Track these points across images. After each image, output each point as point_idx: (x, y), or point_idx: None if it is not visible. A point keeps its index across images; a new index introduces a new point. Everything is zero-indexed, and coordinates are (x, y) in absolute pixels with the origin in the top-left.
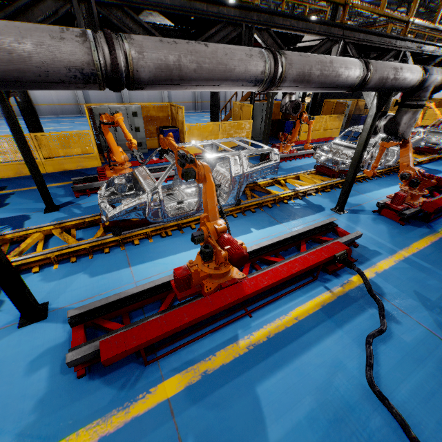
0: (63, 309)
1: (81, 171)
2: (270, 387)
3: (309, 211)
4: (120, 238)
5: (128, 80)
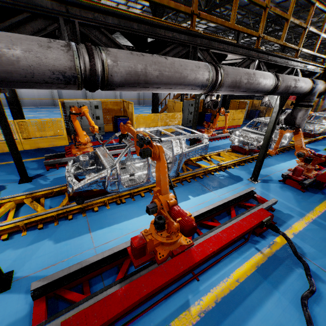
0: (27, 278)
1: (52, 149)
2: None
3: (231, 181)
4: (82, 206)
5: (103, 82)
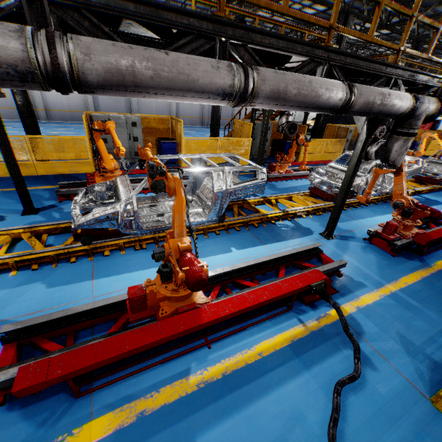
0: (7, 322)
1: (73, 176)
2: (213, 439)
3: (296, 234)
4: (89, 248)
5: (74, 82)
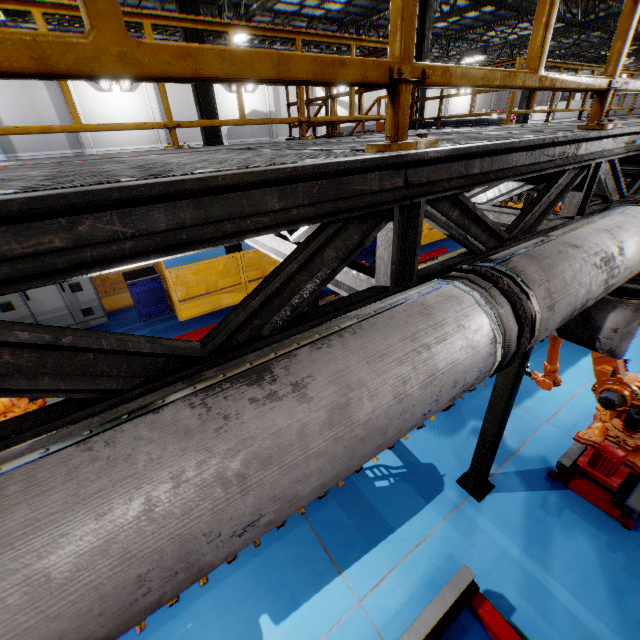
0: None
1: None
2: None
3: (408, 498)
4: None
5: None
